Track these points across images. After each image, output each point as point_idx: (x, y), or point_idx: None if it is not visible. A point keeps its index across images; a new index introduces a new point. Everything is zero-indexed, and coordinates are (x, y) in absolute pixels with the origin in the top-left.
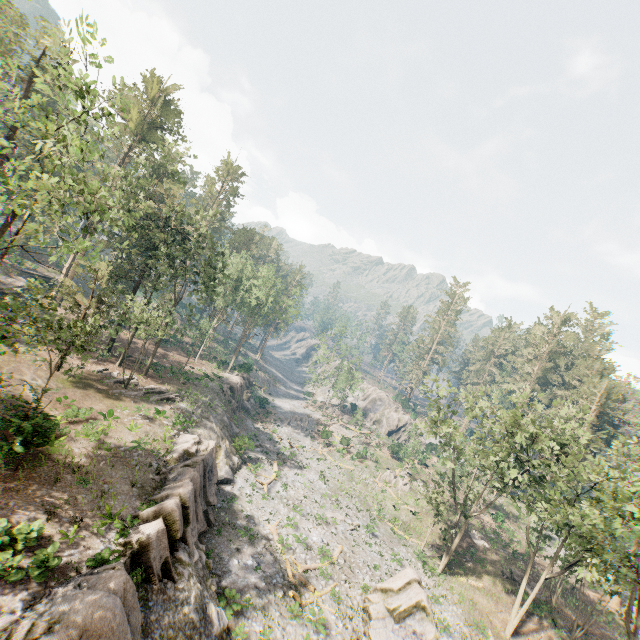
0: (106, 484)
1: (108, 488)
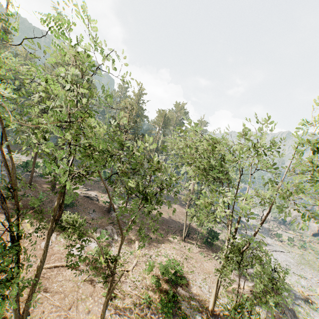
0: None
1: None
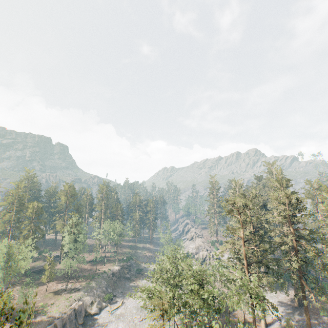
0: (40, 324)
1: (40, 325)
